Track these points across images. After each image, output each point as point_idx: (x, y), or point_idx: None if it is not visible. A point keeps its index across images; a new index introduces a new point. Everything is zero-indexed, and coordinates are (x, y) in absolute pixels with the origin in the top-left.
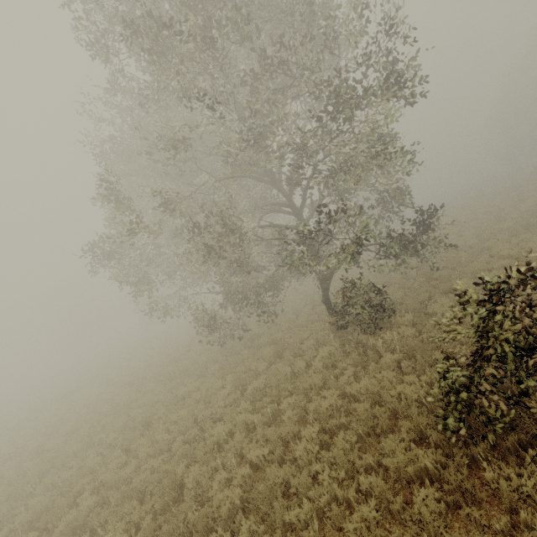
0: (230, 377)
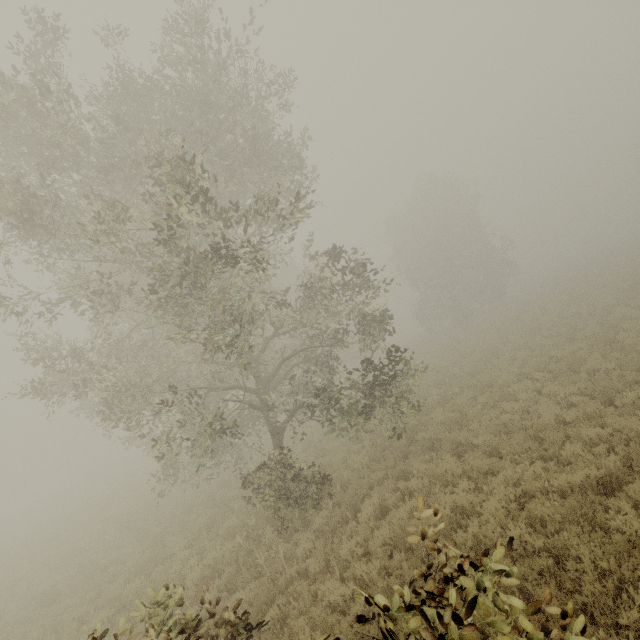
0: (147, 553)
